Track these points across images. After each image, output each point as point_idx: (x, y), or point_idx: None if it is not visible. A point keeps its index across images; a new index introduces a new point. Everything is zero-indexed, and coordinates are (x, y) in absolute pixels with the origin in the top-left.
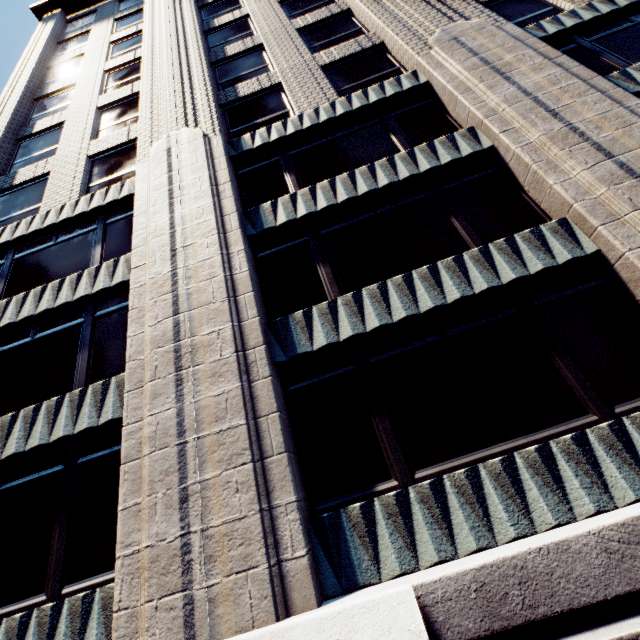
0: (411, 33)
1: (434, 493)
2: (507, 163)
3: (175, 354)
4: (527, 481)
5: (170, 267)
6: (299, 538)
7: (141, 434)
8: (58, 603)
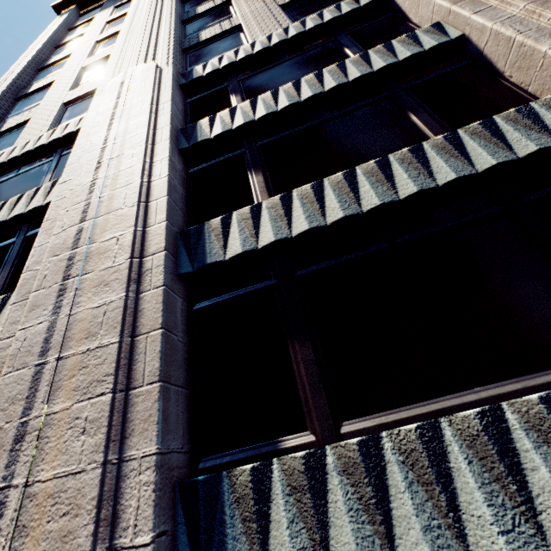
0: None
1: (365, 460)
2: (481, 50)
3: (68, 262)
4: (528, 453)
5: (91, 178)
6: (147, 514)
7: (8, 352)
8: None
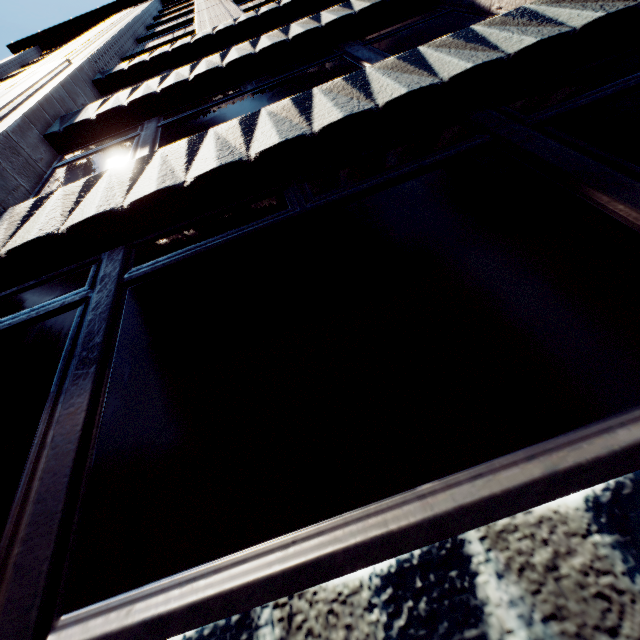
0: None
1: None
2: None
3: None
4: None
5: None
6: None
7: None
8: None
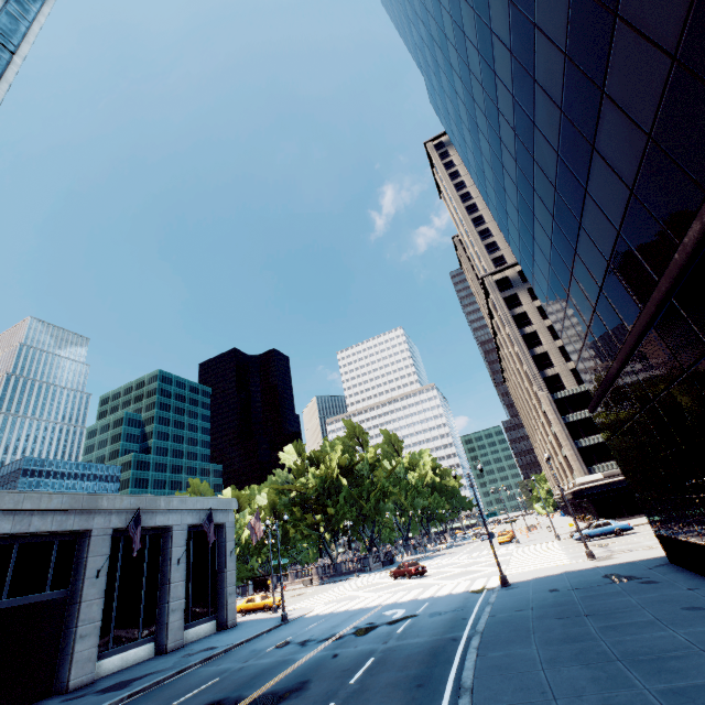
0: None
1: None
2: None
3: None
4: None
5: None
6: None
7: None
8: None
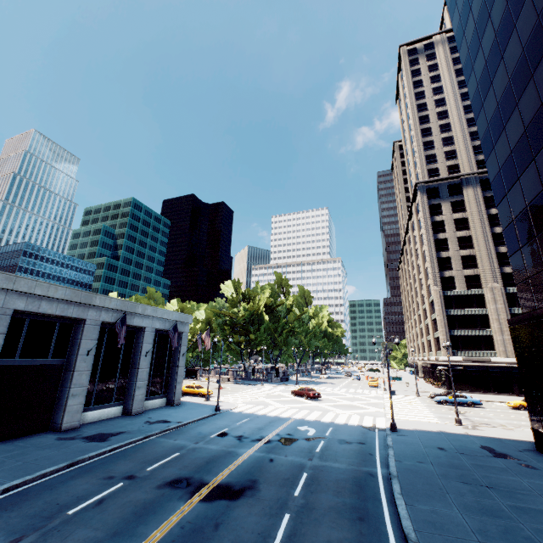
0: None
1: None
2: None
3: (501, 331)
4: None
5: (497, 317)
6: None
7: (497, 339)
8: (487, 351)
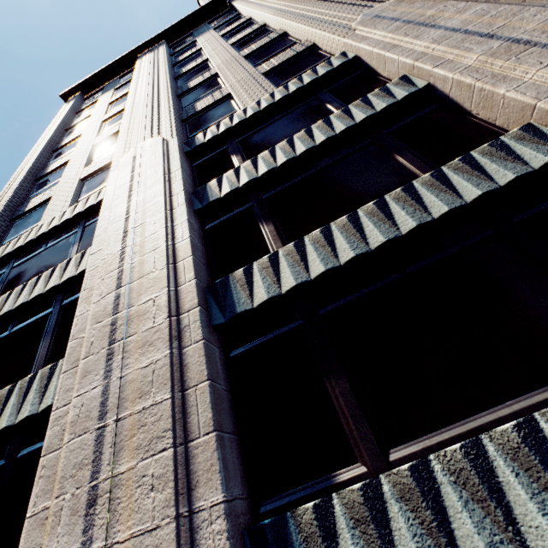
0: (336, 26)
1: (419, 484)
2: (447, 95)
3: (111, 327)
4: None
5: (120, 247)
6: None
7: (66, 419)
8: None
